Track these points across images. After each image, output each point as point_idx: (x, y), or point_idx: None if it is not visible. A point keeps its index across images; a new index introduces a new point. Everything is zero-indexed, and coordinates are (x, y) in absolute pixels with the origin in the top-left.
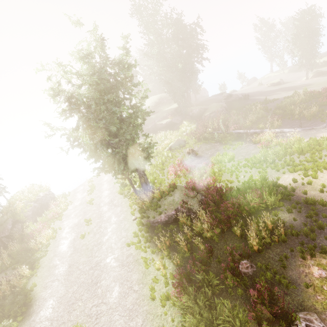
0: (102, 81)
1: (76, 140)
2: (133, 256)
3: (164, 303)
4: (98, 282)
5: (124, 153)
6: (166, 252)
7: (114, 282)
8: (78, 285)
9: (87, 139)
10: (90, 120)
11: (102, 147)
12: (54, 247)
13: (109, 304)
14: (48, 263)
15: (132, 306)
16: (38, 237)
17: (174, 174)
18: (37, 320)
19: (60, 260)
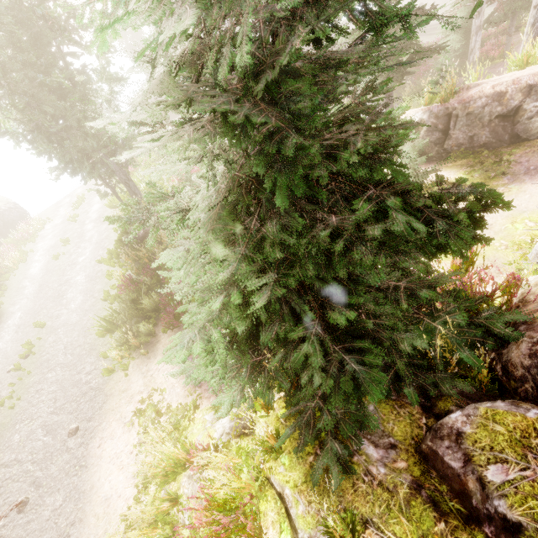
0: (8, 27)
1: (1, 126)
2: (102, 271)
3: (112, 301)
4: (65, 295)
5: (83, 147)
6: (129, 265)
7: (80, 294)
8: (45, 299)
9: (13, 124)
10: (4, 96)
11: (40, 138)
12: (24, 270)
13: (70, 309)
14: (17, 285)
15: (89, 308)
16: (0, 260)
17: (177, 181)
18: (5, 327)
19: (30, 282)
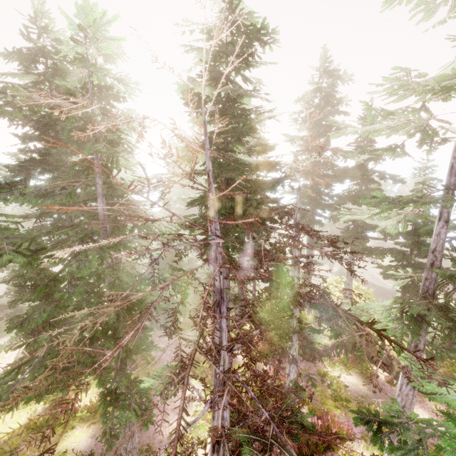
0: None
1: None
2: None
3: None
4: None
5: None
6: None
7: None
8: None
9: None
10: None
11: None
12: None
13: None
14: None
15: None
16: None
17: None
18: None
19: None
